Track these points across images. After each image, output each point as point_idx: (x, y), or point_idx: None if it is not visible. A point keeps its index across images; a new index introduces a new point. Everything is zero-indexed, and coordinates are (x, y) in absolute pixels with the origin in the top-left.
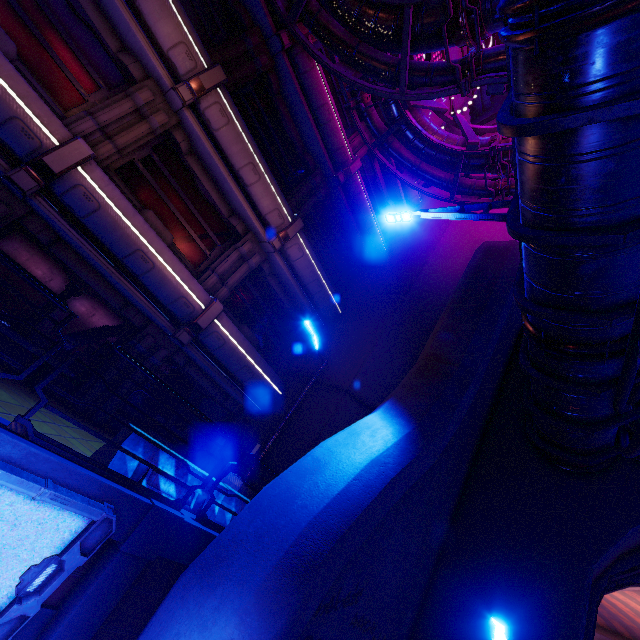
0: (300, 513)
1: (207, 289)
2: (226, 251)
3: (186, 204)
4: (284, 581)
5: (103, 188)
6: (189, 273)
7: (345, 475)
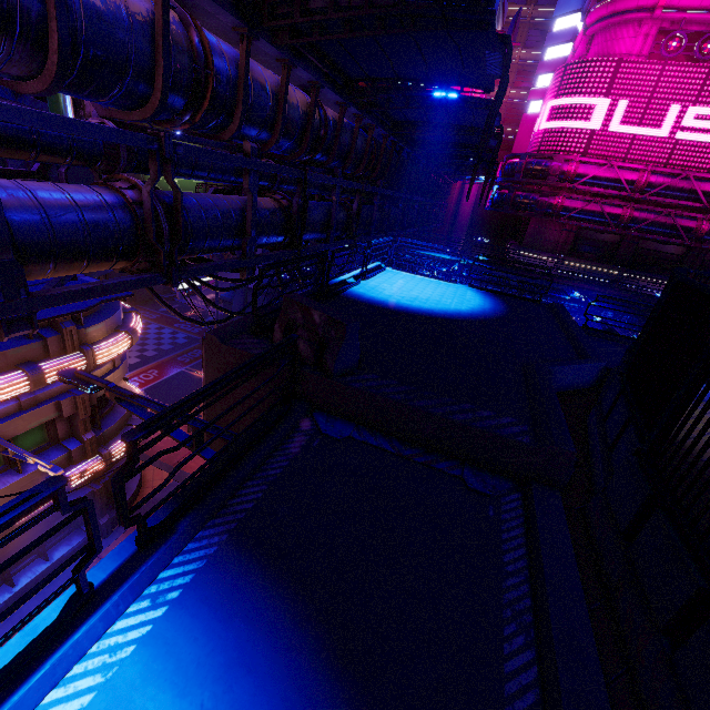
0: None
1: None
2: None
3: None
4: None
5: None
6: None
7: None
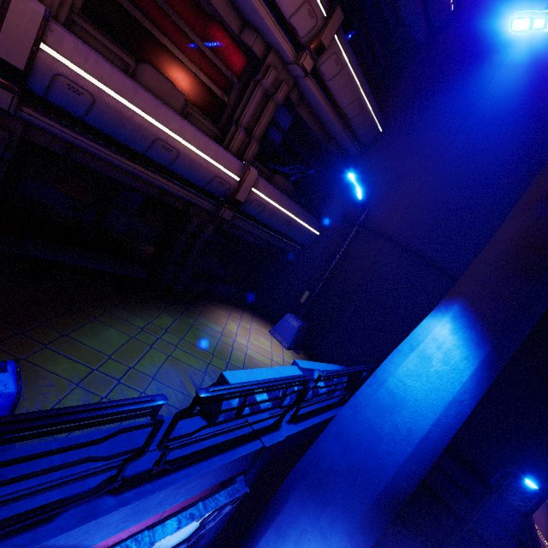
0: (386, 460)
1: (235, 151)
2: (246, 91)
3: (184, 32)
4: (379, 513)
5: (84, 67)
6: (215, 144)
7: (423, 420)
